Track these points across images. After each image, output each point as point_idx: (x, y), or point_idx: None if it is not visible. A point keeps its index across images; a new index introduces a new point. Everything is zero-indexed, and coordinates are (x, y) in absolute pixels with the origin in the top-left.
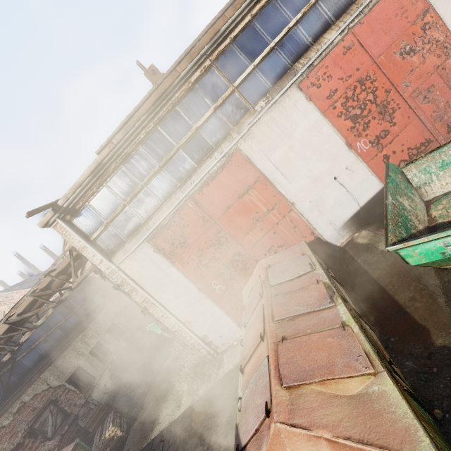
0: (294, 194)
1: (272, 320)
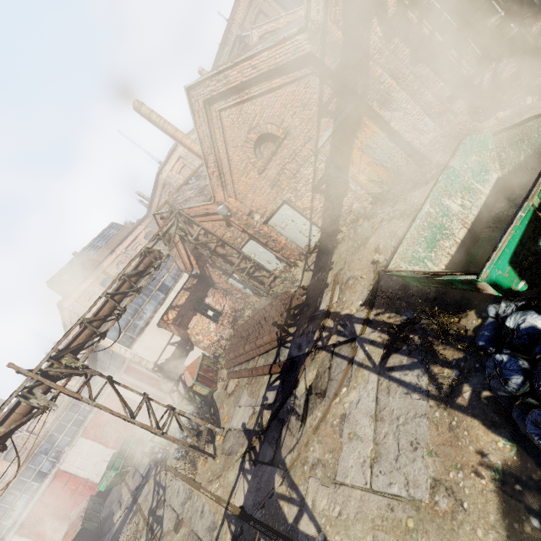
0: (88, 474)
1: (68, 527)
